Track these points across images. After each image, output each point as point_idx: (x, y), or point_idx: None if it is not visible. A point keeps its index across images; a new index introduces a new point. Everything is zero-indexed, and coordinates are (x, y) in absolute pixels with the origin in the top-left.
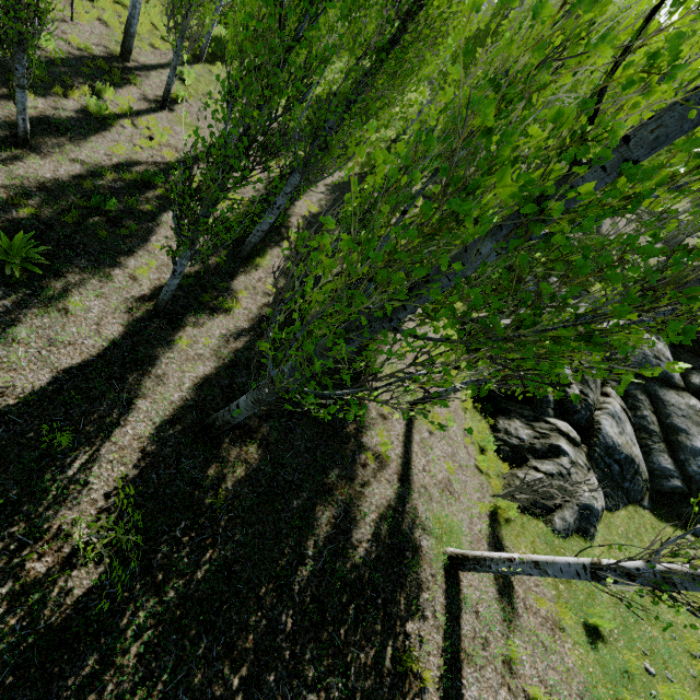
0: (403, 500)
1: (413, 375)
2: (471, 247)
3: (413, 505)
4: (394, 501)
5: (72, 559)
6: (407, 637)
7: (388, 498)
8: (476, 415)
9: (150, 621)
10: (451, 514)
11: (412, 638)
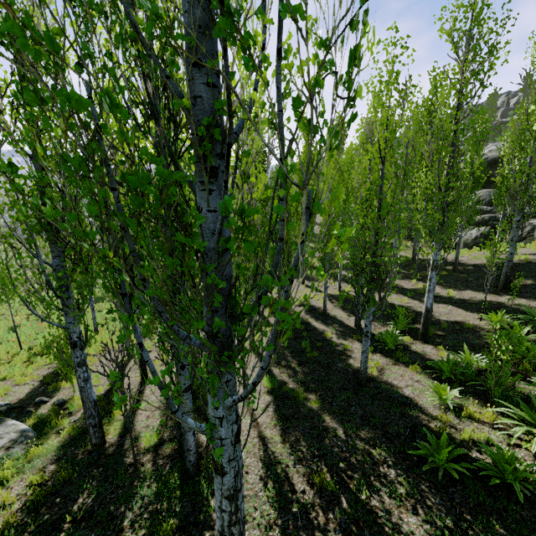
0: None
1: None
2: (531, 156)
3: None
4: None
5: None
6: None
7: None
8: None
9: None
10: None
11: None
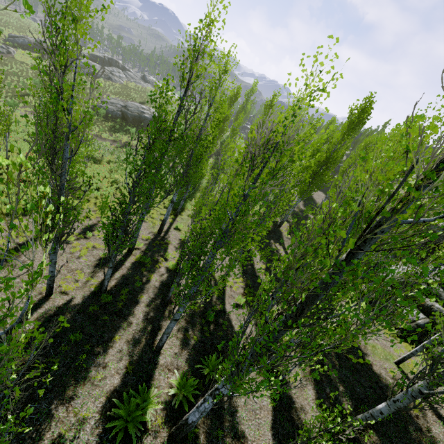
0: None
1: None
2: None
3: None
4: None
5: None
6: None
7: None
8: None
9: None
10: None
11: None
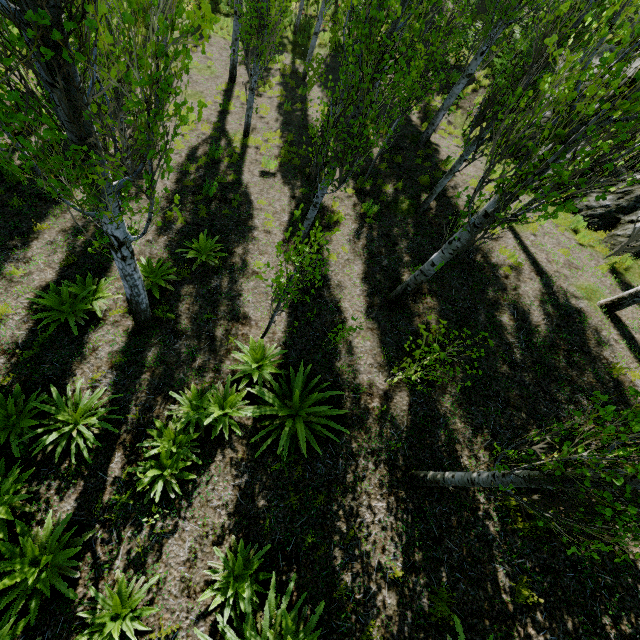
0: (549, 285)
1: (635, 148)
2: None
3: (558, 286)
4: (543, 289)
5: (387, 395)
6: (607, 360)
7: (538, 289)
8: (553, 208)
9: (454, 406)
10: (585, 281)
11: (611, 359)
